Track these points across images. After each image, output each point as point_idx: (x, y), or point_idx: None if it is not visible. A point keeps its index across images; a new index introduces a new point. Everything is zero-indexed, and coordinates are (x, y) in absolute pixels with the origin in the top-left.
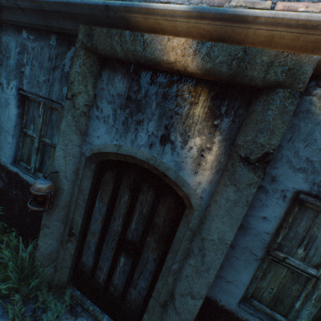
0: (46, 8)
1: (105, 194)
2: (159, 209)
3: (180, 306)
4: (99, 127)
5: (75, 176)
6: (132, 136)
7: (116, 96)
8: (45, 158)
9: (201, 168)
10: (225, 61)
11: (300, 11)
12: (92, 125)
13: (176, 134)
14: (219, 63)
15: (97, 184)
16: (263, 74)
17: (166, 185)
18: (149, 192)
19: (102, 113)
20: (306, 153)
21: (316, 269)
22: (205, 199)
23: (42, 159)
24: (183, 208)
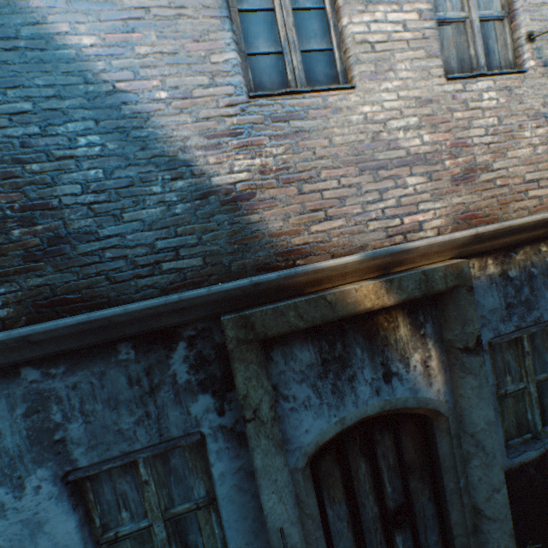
0: (121, 320)
1: (333, 489)
2: (404, 444)
3: (493, 510)
4: (301, 418)
5: (297, 508)
6: (351, 398)
7: (306, 369)
8: (192, 538)
9: (432, 377)
10: (415, 287)
11: (421, 220)
12: (288, 424)
13: (395, 363)
14: (411, 290)
15: (318, 488)
16: (445, 285)
17: (397, 415)
18: (385, 437)
19: (297, 400)
20: (478, 312)
21: (521, 382)
22: (450, 400)
23: (184, 545)
24: (426, 422)
